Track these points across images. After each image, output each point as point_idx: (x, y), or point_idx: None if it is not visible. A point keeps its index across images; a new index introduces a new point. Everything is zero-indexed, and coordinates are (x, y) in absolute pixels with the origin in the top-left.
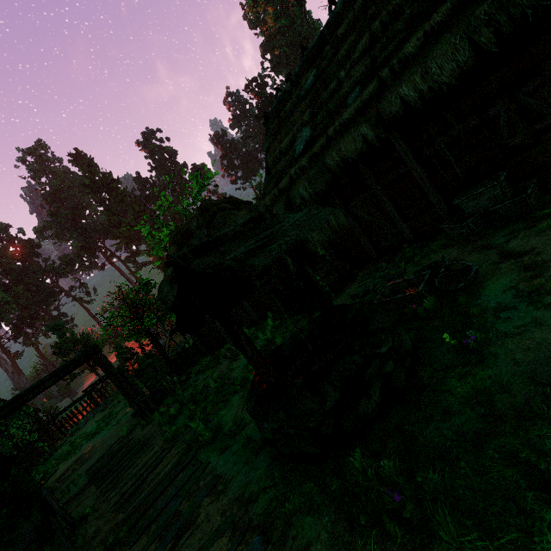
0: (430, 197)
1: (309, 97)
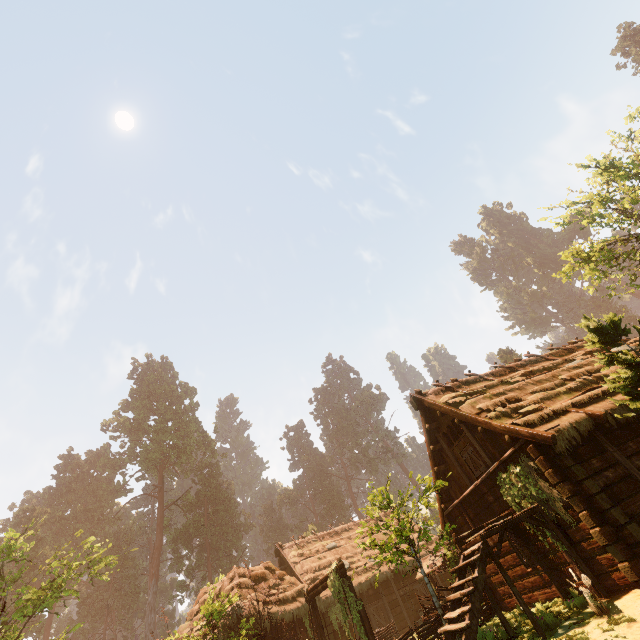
0: (404, 613)
1: (336, 550)
